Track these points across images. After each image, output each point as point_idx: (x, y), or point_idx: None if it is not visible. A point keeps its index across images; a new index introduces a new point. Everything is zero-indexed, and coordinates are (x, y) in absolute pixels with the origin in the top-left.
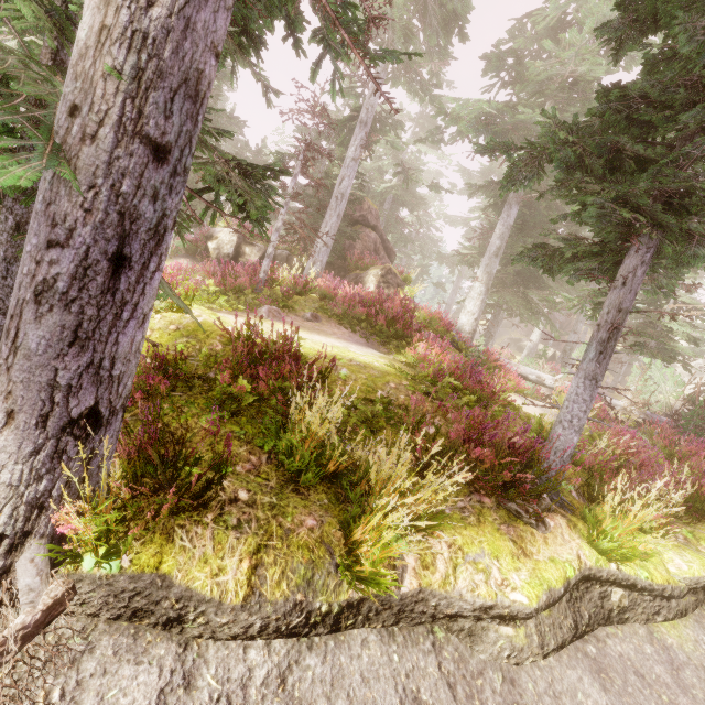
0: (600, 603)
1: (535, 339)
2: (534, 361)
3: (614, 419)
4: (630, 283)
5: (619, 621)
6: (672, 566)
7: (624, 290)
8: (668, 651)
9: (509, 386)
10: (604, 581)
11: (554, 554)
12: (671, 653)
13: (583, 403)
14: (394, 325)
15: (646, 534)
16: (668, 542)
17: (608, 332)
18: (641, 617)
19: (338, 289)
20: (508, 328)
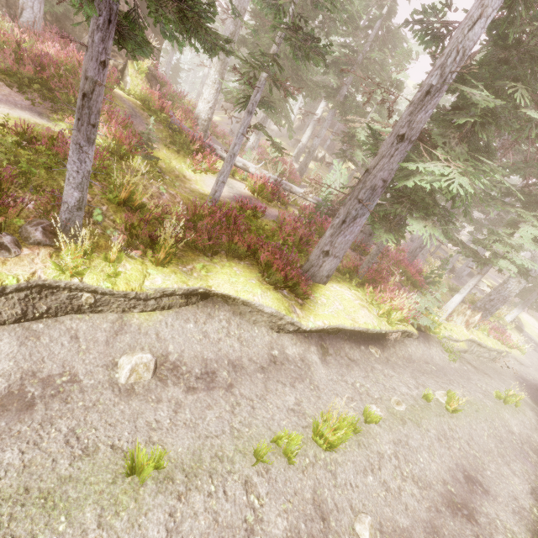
0: (69, 301)
1: (304, 141)
2: (251, 153)
3: (288, 201)
4: (91, 49)
5: (93, 312)
6: (149, 282)
7: (87, 56)
8: (124, 326)
9: (204, 168)
10: (70, 289)
11: (5, 271)
12: (126, 327)
13: (74, 165)
14: (75, 93)
15: (155, 265)
16: (169, 270)
17: (80, 99)
18: (117, 310)
19: (37, 45)
20: (301, 131)
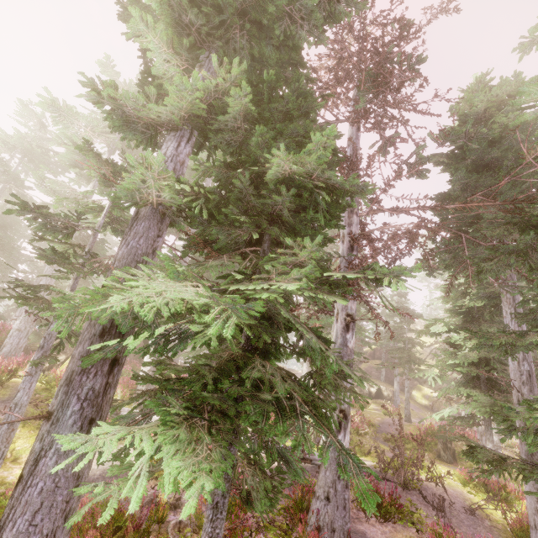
0: None
1: None
2: None
3: None
4: None
5: None
6: None
7: None
8: None
9: None
10: None
11: None
12: None
13: None
14: None
15: None
16: None
17: None
18: None
19: None
20: None
